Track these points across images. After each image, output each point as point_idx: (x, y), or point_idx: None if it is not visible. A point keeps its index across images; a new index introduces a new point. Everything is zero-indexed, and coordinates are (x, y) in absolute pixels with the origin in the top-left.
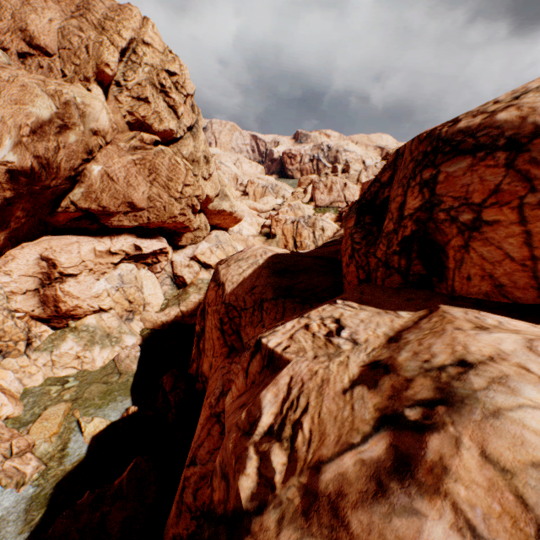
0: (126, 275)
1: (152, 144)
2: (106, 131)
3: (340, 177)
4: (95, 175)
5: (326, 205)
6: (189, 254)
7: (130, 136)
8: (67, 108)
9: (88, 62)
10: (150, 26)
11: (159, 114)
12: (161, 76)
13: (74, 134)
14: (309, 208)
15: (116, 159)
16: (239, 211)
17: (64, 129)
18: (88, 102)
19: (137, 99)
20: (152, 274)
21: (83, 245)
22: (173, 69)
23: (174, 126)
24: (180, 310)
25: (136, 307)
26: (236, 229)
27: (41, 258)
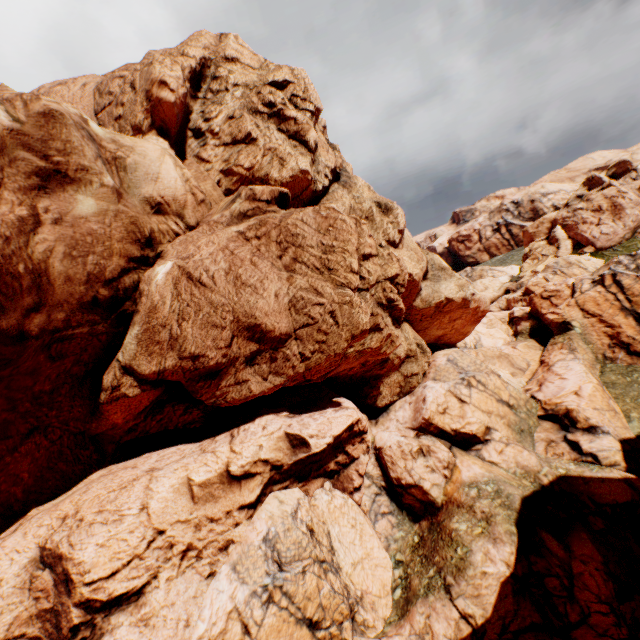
0: (282, 534)
1: (274, 204)
2: (181, 201)
3: (618, 185)
4: (158, 282)
5: (624, 238)
6: (407, 420)
7: (229, 200)
8: (53, 127)
9: (134, 103)
10: (231, 38)
11: (274, 152)
12: (263, 92)
13: (92, 197)
14: (586, 259)
15: (204, 239)
16: (477, 293)
17: (56, 182)
18: (127, 143)
19: (231, 144)
20: (344, 498)
21: (157, 479)
22: (281, 78)
23: (307, 166)
24: (460, 611)
25: (330, 633)
26: (470, 341)
27: (41, 559)
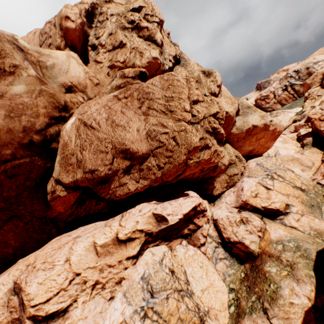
0: (153, 274)
1: (137, 79)
2: (83, 84)
3: None
4: (67, 129)
5: None
6: (232, 202)
7: (111, 80)
8: None
9: (56, 34)
10: None
11: (136, 49)
12: (127, 16)
13: (23, 83)
14: None
15: (94, 102)
16: (274, 120)
17: None
18: (47, 53)
19: (112, 50)
20: (194, 250)
21: (76, 243)
22: (137, 5)
23: (156, 55)
24: None
25: None
26: (271, 152)
27: (13, 289)
